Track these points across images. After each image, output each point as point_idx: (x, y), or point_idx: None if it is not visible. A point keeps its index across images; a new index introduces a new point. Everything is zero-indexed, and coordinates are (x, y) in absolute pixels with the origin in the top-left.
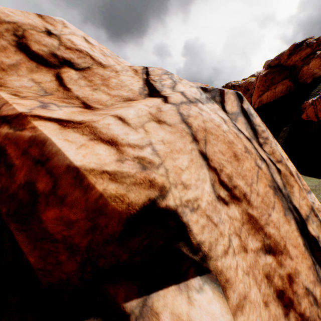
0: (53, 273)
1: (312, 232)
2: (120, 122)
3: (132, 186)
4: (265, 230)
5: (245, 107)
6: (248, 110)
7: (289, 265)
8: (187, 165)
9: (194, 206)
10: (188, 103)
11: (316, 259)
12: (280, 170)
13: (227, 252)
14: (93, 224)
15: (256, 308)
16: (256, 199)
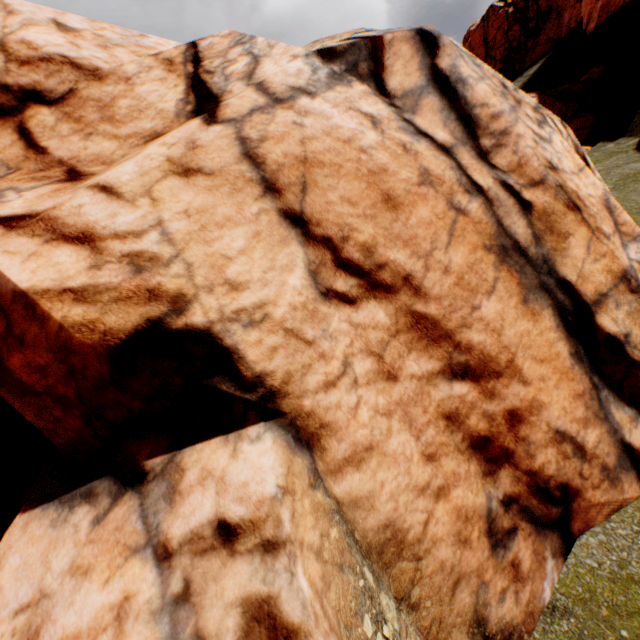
0: (59, 432)
1: (608, 329)
2: (103, 195)
3: (113, 304)
4: (457, 338)
5: (443, 65)
6: (453, 71)
7: (517, 395)
8: (243, 246)
9: (254, 318)
10: (270, 106)
11: (606, 378)
12: (532, 204)
13: (336, 384)
14: (68, 368)
15: (397, 463)
16: (440, 281)
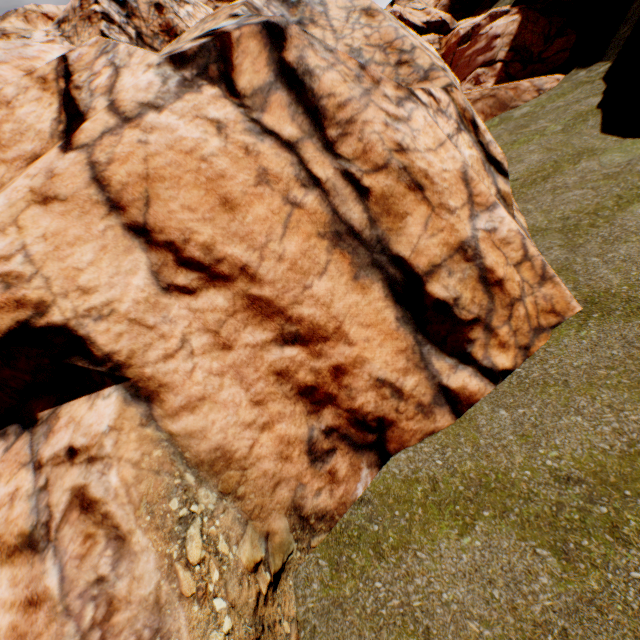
0: None
1: (438, 295)
2: None
3: None
4: (289, 313)
5: (290, 58)
6: (301, 63)
7: (343, 354)
8: (92, 259)
9: (104, 313)
10: (119, 127)
11: (430, 336)
12: (371, 190)
13: (174, 356)
14: None
15: (227, 408)
16: (275, 268)
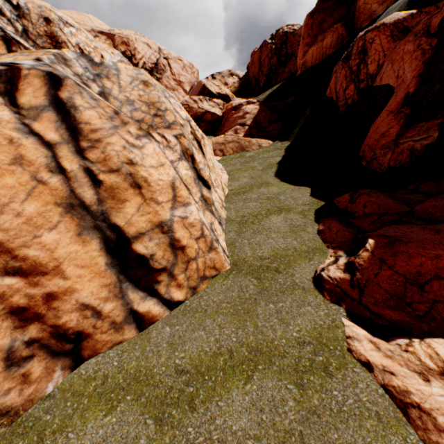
0: None
1: (141, 251)
2: None
3: None
4: (16, 253)
5: (64, 96)
6: (70, 101)
7: (57, 285)
8: None
9: None
10: None
11: (130, 277)
12: (104, 182)
13: None
14: None
15: None
16: (12, 221)
